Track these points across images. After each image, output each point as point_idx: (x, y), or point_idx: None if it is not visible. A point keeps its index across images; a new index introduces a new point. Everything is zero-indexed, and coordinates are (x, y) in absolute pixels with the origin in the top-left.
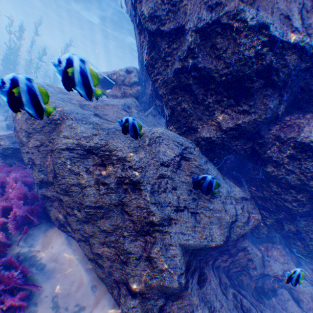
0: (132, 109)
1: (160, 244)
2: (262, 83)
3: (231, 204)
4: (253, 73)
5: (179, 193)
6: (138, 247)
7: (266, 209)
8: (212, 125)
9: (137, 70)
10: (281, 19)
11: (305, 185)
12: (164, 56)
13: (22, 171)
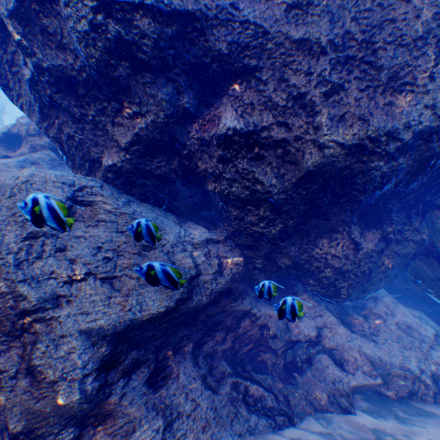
0: (42, 164)
1: (46, 341)
2: (129, 67)
3: (185, 252)
4: (105, 54)
5: (73, 255)
6: (14, 359)
7: (247, 246)
8: (113, 147)
9: None
10: None
11: (257, 193)
12: (9, 67)
13: None
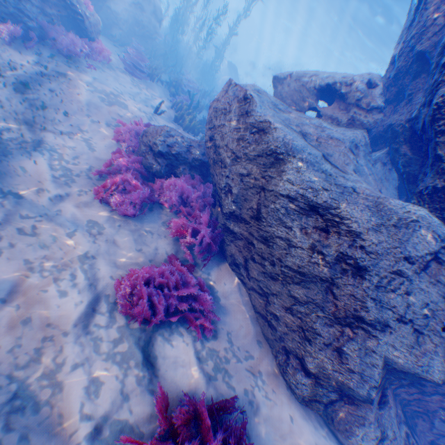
0: (359, 149)
1: (360, 344)
2: None
3: None
4: None
5: (410, 300)
6: (330, 334)
7: None
8: None
9: (381, 81)
10: None
11: None
12: None
13: (201, 189)
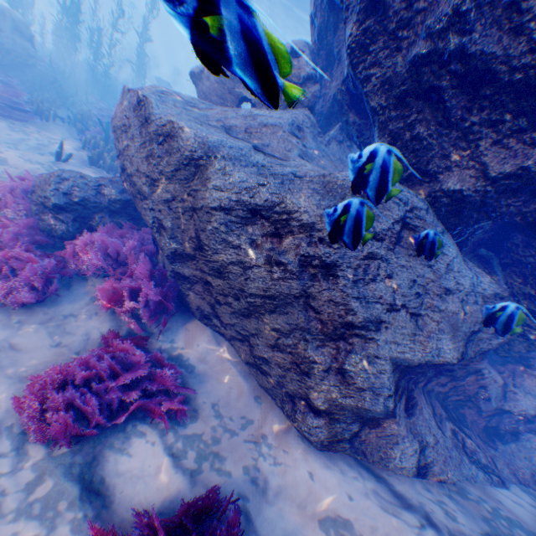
0: (304, 131)
1: (360, 354)
2: None
3: (475, 304)
4: None
5: (395, 284)
6: (326, 356)
7: (534, 315)
8: (469, 168)
9: (308, 48)
10: None
11: None
12: (394, 28)
13: (137, 237)
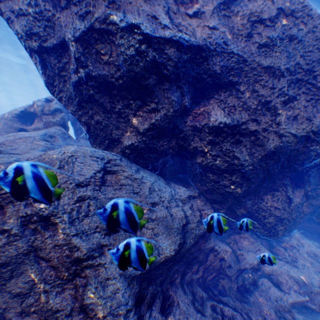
0: (57, 137)
1: (95, 283)
2: (156, 79)
3: (178, 206)
4: (142, 70)
5: None
6: (68, 299)
7: (216, 200)
8: (131, 131)
9: None
10: (149, 19)
11: (233, 165)
12: (59, 72)
13: None
